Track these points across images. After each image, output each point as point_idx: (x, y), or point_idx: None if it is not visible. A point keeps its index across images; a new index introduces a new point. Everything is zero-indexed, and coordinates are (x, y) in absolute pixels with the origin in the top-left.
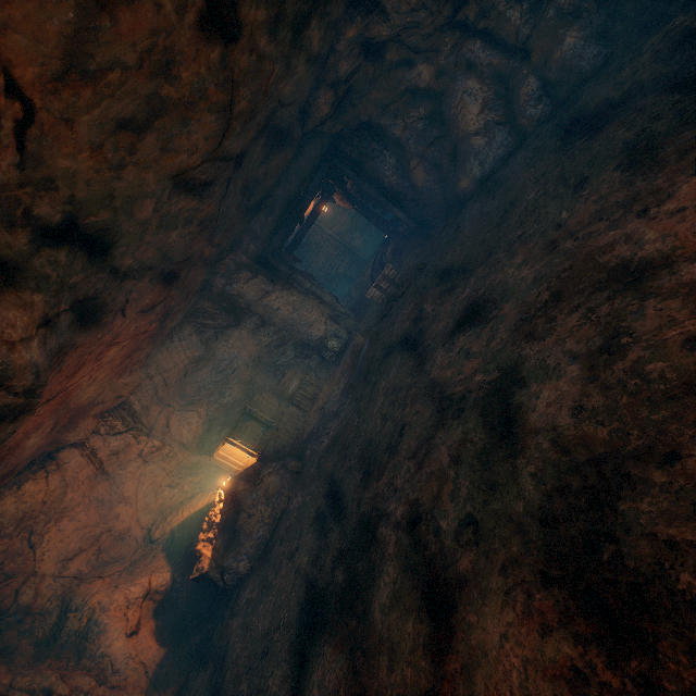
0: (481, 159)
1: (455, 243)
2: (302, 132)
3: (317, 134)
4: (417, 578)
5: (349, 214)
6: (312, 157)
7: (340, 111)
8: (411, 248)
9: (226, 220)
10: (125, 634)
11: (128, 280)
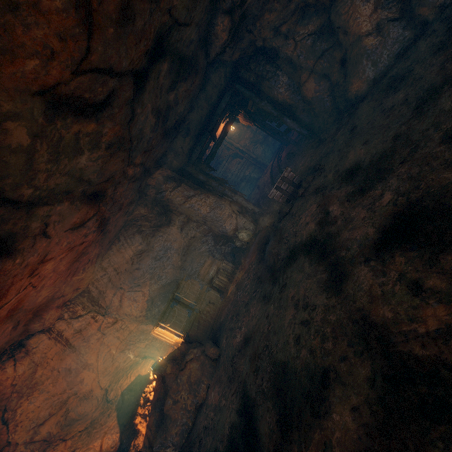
0: (374, 59)
1: (355, 142)
2: (206, 61)
3: (220, 64)
4: None
5: (251, 131)
6: (217, 84)
7: (238, 38)
8: (305, 151)
9: (143, 142)
10: None
11: (39, 207)
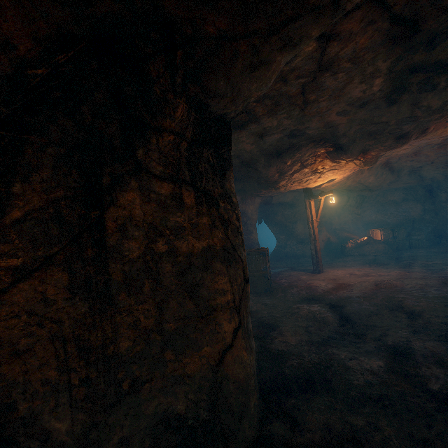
0: None
1: None
2: None
3: None
4: (404, 265)
5: None
6: None
7: None
8: None
9: None
10: (322, 239)
11: (411, 178)
